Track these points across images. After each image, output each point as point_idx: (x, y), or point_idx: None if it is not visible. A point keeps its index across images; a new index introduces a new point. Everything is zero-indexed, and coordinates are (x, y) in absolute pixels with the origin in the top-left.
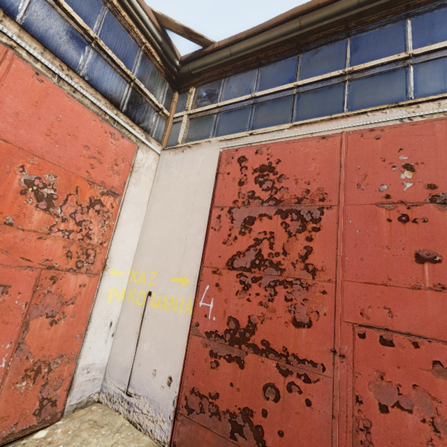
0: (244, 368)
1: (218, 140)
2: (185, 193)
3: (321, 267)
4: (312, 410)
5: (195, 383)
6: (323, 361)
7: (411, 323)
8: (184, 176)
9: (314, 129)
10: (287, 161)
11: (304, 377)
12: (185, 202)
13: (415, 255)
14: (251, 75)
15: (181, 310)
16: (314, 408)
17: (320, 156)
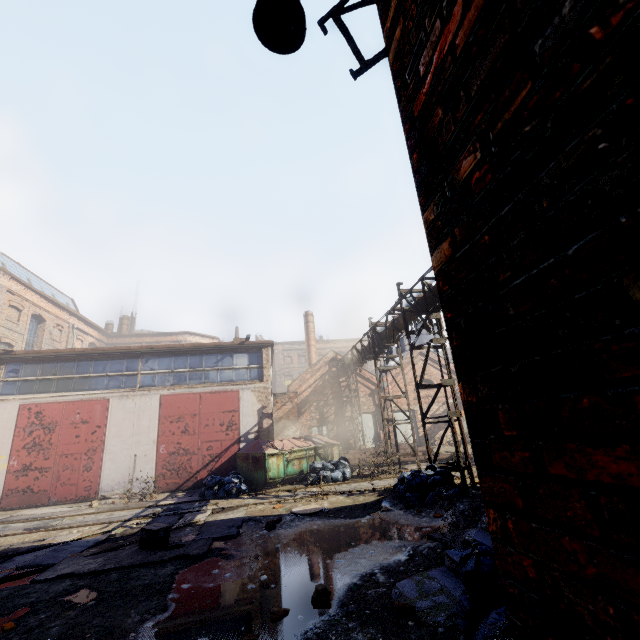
0: (28, 476)
1: (19, 398)
2: (2, 422)
3: (54, 443)
4: (48, 478)
5: (10, 487)
6: (52, 466)
7: (72, 451)
8: (1, 414)
9: (58, 399)
10: (47, 410)
11: (46, 472)
12: (2, 426)
13: (76, 436)
14: (37, 367)
15: (2, 468)
16: (48, 477)
17: (58, 409)
